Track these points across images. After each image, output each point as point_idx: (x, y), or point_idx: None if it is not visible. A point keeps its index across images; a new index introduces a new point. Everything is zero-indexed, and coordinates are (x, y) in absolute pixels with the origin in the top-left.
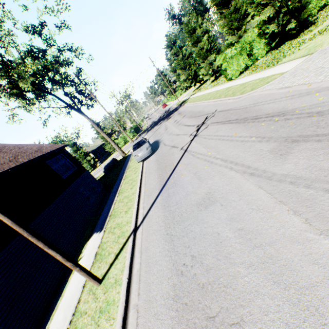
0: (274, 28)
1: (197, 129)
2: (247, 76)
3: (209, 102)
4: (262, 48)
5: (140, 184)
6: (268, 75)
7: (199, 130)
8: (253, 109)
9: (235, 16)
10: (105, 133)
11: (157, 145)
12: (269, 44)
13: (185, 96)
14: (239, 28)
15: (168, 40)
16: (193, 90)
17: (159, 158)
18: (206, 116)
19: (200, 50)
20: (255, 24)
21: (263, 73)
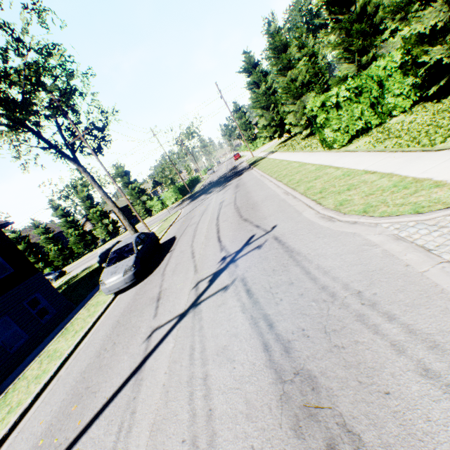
0: (441, 53)
1: (214, 274)
2: (363, 151)
3: (280, 186)
4: (406, 93)
5: (19, 418)
6: (419, 176)
7: (213, 285)
8: (351, 340)
9: (359, 27)
10: (110, 199)
11: (162, 256)
12: (421, 89)
13: (265, 149)
14: (364, 50)
15: (247, 61)
16: (278, 142)
17: (124, 315)
18: (253, 233)
19: (290, 82)
20: (397, 46)
21: (403, 159)
